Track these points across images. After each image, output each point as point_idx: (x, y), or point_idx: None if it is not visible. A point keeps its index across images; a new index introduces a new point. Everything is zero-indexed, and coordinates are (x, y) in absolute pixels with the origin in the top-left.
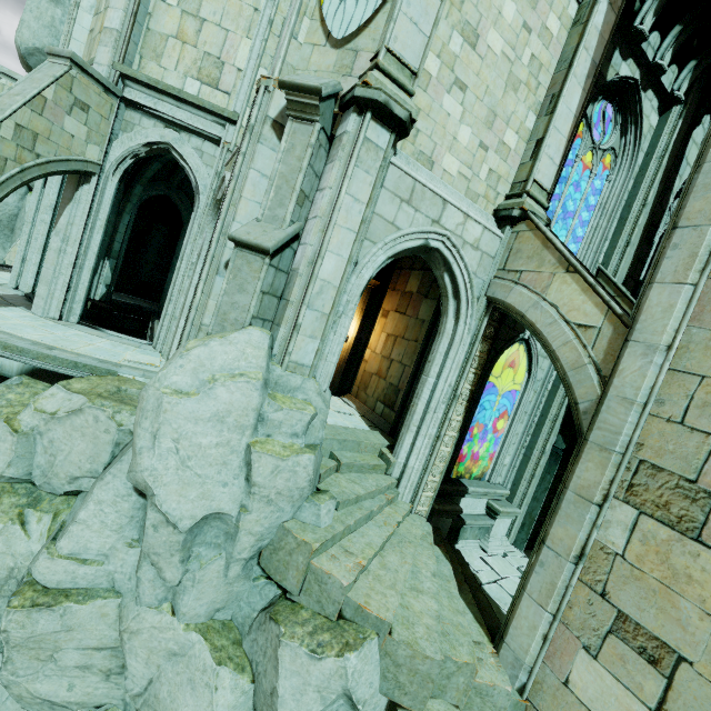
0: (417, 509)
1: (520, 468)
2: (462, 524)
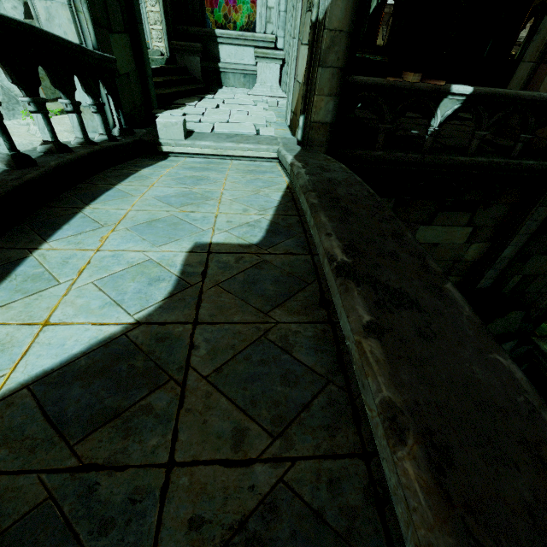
0: (152, 44)
1: (286, 6)
2: (215, 67)
